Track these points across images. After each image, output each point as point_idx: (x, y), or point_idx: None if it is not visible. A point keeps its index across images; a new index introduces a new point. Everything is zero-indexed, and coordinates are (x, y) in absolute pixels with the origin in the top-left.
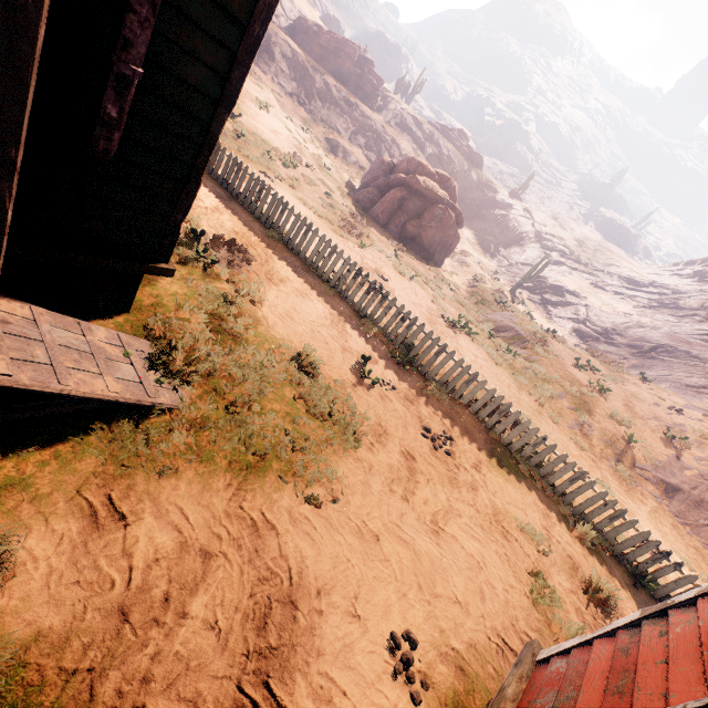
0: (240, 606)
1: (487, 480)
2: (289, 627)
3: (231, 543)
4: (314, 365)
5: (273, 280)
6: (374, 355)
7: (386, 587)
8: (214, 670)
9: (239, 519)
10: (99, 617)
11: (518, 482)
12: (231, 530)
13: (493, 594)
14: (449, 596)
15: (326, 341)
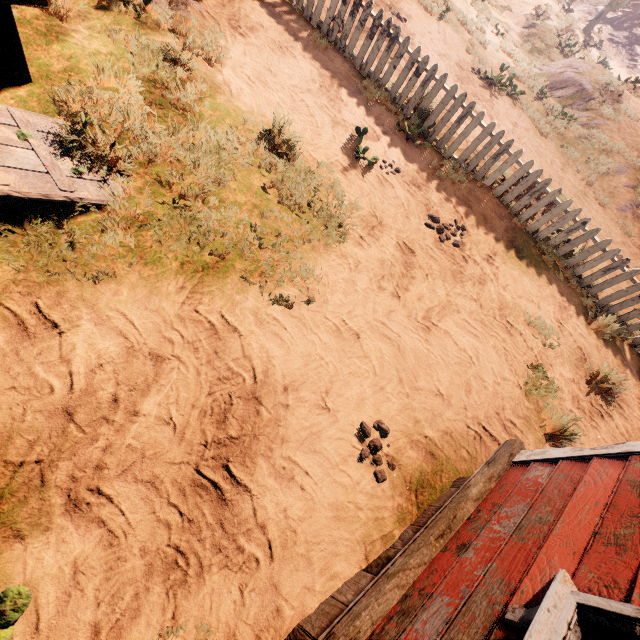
0: (197, 404)
1: (499, 273)
2: (251, 420)
3: (186, 347)
4: (291, 144)
5: (240, 29)
6: (376, 129)
7: (362, 383)
8: (170, 458)
9: (195, 323)
10: (42, 418)
11: (537, 275)
12: (185, 334)
13: (482, 387)
14: (431, 390)
15: (311, 112)
